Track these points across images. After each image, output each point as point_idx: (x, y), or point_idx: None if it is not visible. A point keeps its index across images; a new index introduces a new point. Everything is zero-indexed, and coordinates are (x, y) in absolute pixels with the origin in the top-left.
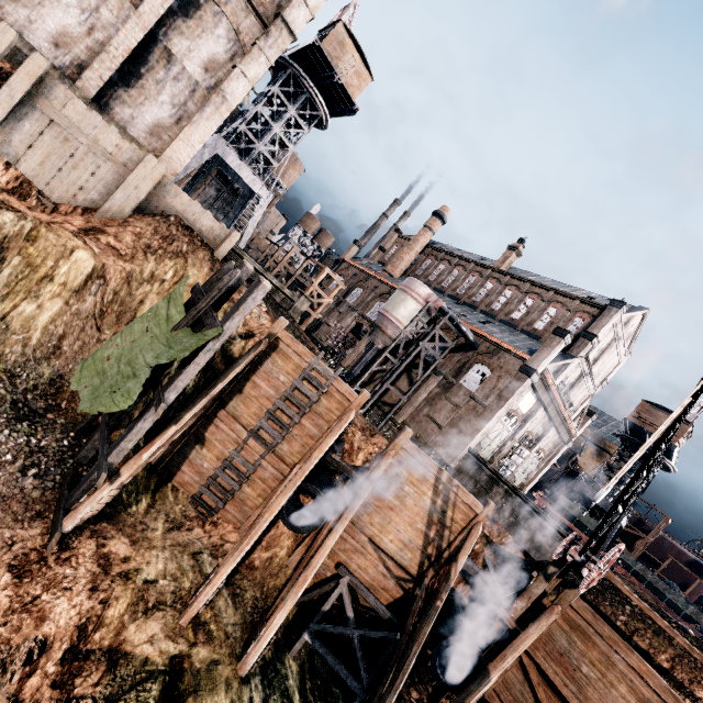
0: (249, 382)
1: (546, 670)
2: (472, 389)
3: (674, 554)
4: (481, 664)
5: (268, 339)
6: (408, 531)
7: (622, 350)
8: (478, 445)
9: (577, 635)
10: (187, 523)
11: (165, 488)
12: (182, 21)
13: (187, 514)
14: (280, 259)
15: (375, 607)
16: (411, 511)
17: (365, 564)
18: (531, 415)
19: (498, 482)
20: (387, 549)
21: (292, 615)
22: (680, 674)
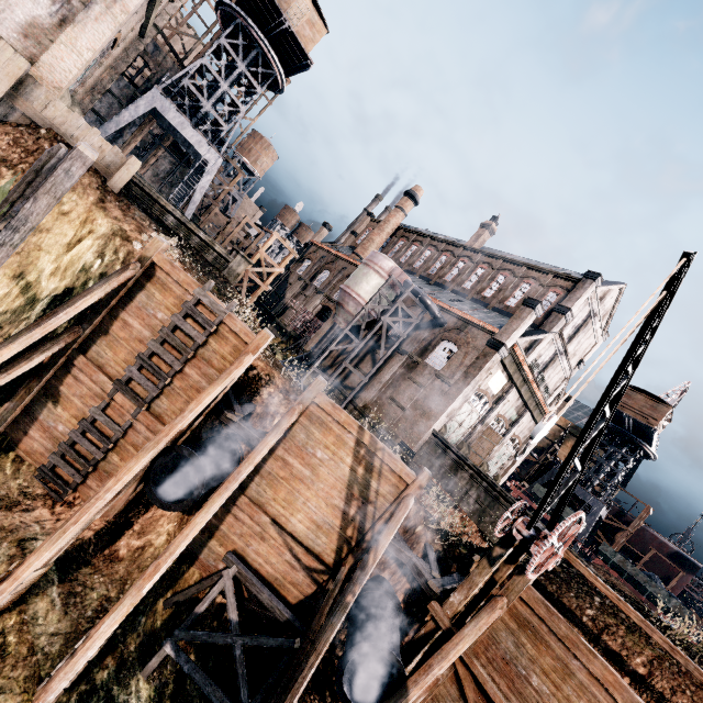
0: (118, 321)
1: (484, 684)
2: (438, 367)
3: (656, 546)
4: (401, 677)
5: (140, 265)
6: (321, 508)
7: (598, 329)
8: (443, 427)
9: (526, 635)
10: (26, 502)
11: (3, 458)
12: None
13: (29, 491)
14: (231, 230)
15: (269, 607)
16: (325, 483)
17: (267, 551)
18: (502, 397)
19: (462, 466)
20: (295, 532)
21: (162, 620)
22: (660, 682)
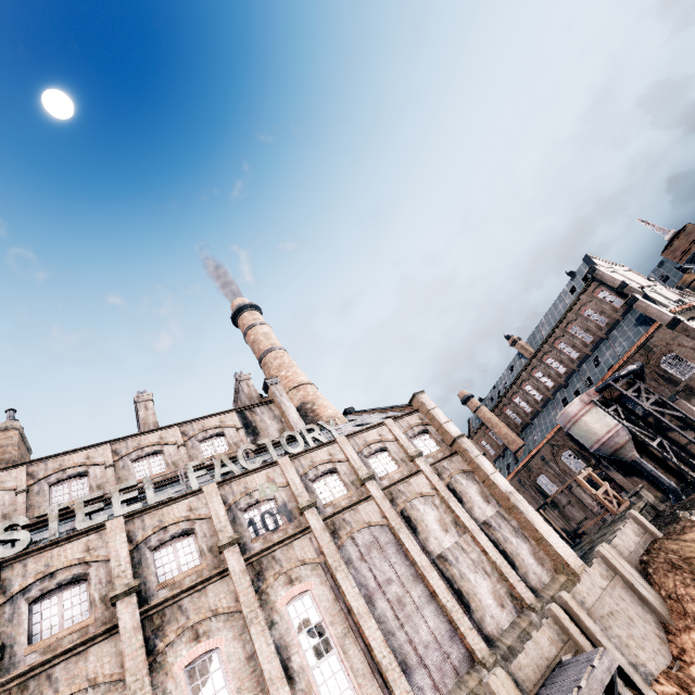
0: None
1: None
2: (693, 368)
3: None
4: None
5: None
6: None
7: (621, 269)
8: None
9: None
10: None
11: None
12: (464, 505)
13: None
14: None
15: None
16: None
17: None
18: None
19: None
20: None
21: None
22: None
